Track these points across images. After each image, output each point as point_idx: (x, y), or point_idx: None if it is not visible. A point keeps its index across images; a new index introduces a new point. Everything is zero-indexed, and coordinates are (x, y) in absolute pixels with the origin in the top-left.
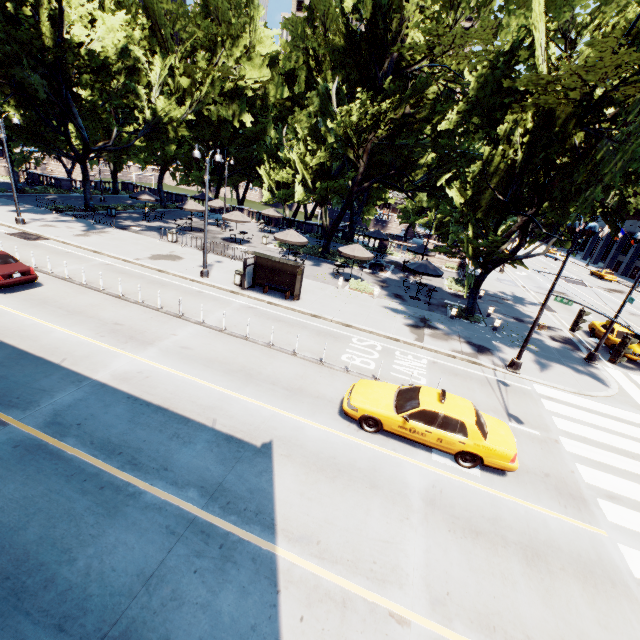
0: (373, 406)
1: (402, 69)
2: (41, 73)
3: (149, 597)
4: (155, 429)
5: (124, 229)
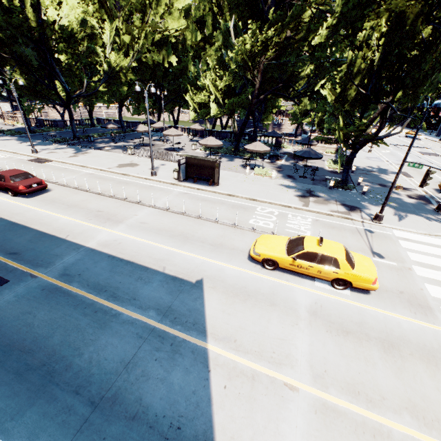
0: (271, 252)
1: (282, 1)
2: (32, 47)
3: (128, 375)
4: (126, 275)
5: (100, 149)
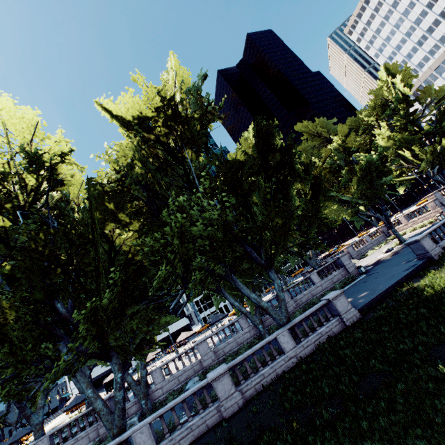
0: None
1: None
2: None
3: None
4: None
5: None
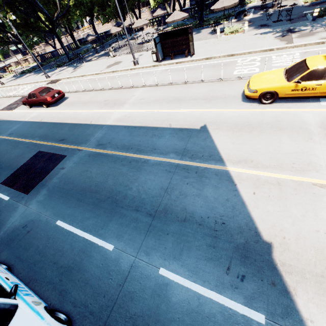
0: (268, 84)
1: None
2: None
3: (169, 196)
4: (142, 135)
5: (89, 61)
